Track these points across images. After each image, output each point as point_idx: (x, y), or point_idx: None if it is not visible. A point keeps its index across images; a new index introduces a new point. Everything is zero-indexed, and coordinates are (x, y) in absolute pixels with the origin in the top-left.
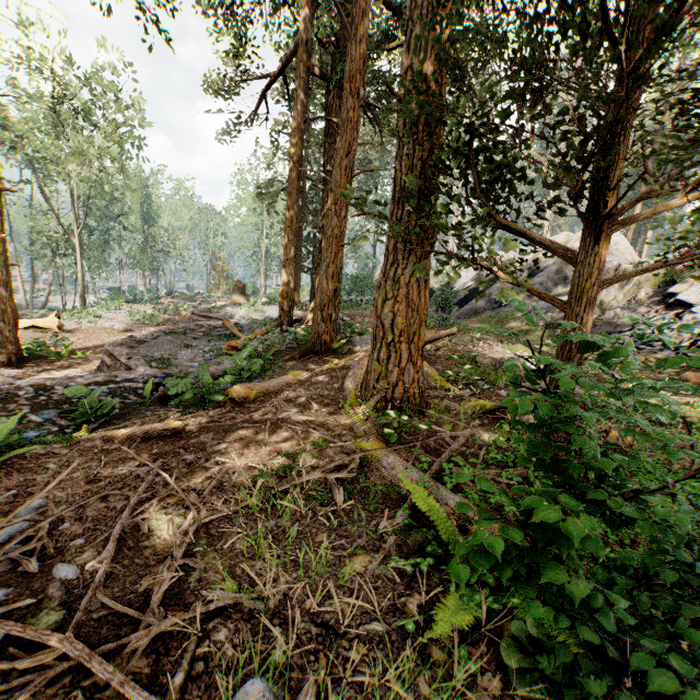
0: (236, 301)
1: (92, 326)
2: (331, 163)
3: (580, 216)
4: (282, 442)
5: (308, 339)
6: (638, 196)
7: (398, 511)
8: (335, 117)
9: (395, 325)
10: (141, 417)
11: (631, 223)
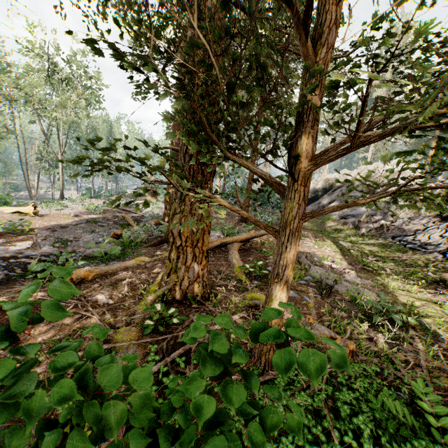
0: (149, 200)
1: (57, 213)
2: None
3: (263, 156)
4: (67, 325)
5: (165, 232)
6: (343, 139)
7: None
8: None
9: (182, 233)
10: (10, 287)
11: (322, 164)
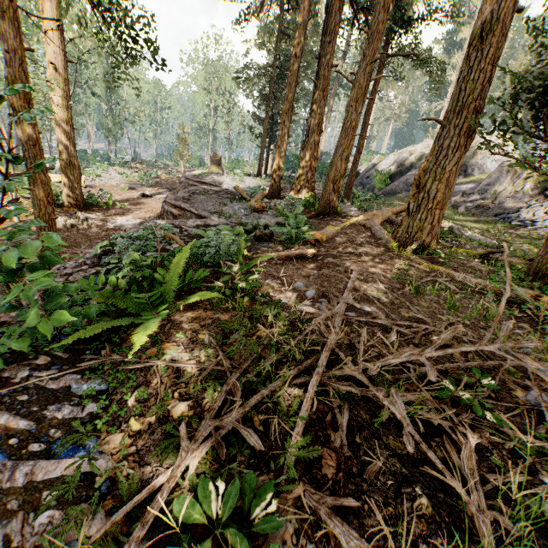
0: (214, 171)
1: (104, 183)
2: (326, 60)
3: None
4: (382, 264)
5: (320, 204)
6: None
7: (486, 295)
8: (334, 18)
9: (436, 198)
10: (257, 248)
11: None
